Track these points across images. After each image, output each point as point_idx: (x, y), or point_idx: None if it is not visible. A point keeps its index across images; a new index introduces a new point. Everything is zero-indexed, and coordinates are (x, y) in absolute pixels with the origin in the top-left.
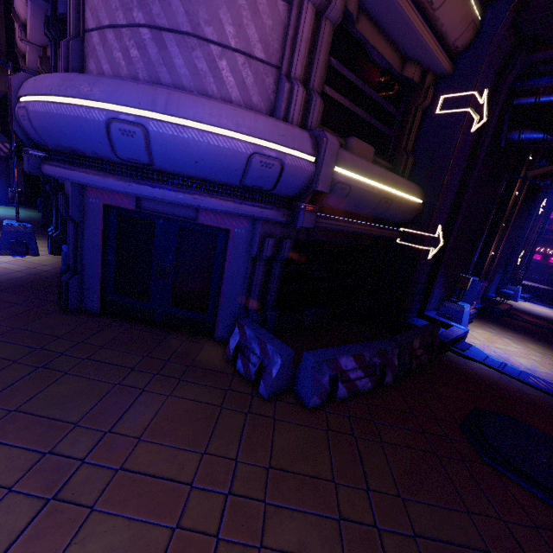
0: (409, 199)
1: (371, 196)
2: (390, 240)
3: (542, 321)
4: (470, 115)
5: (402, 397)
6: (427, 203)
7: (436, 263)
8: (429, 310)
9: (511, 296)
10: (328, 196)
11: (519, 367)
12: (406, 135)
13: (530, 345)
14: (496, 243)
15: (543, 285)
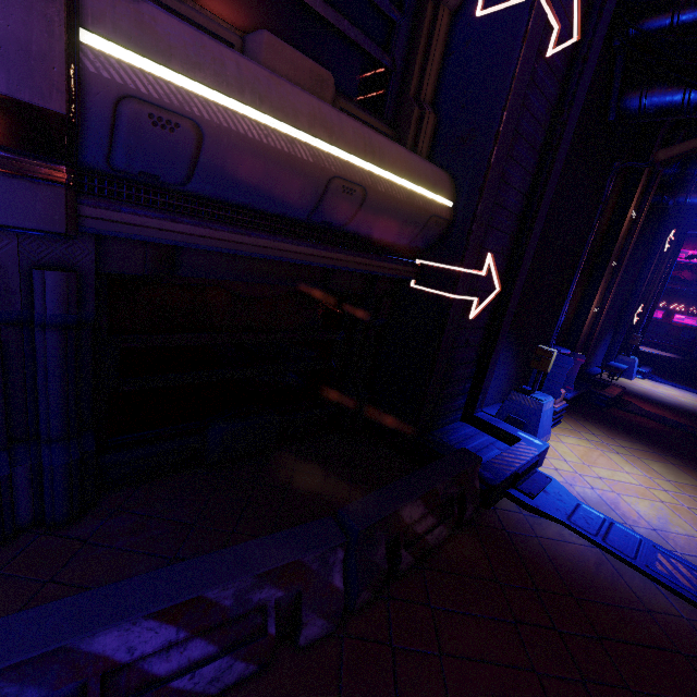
0: (415, 192)
1: (291, 166)
2: (401, 283)
3: (669, 413)
4: (542, 11)
5: (334, 693)
6: (461, 206)
7: (493, 325)
8: (490, 404)
9: (624, 372)
10: (120, 143)
11: (637, 526)
12: (418, 65)
13: (655, 464)
14: (602, 292)
15: (665, 352)
